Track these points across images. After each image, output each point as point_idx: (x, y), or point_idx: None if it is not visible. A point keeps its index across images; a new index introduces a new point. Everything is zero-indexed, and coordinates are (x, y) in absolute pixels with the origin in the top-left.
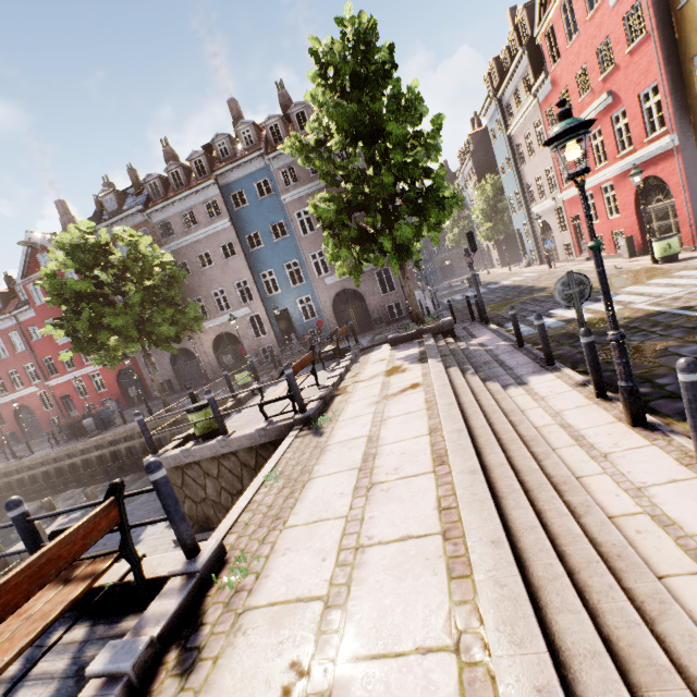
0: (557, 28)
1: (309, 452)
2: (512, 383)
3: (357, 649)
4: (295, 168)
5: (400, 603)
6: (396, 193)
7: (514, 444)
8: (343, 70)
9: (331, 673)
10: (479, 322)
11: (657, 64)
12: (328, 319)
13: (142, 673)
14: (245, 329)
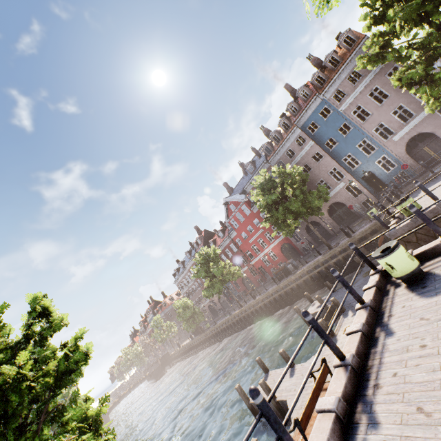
0: None
1: None
2: None
3: None
4: (340, 89)
5: None
6: None
7: None
8: None
9: None
10: None
11: None
12: (406, 163)
13: None
14: (345, 196)
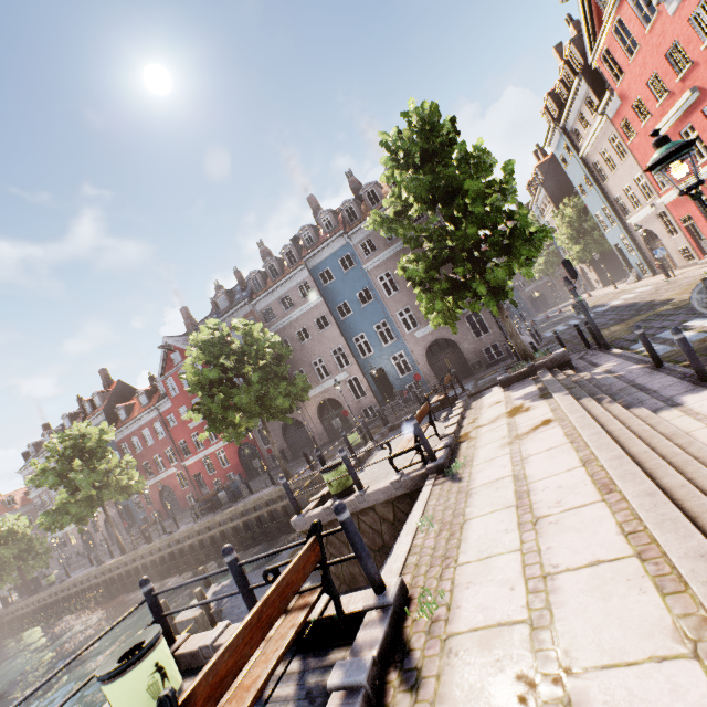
0: (612, 50)
1: (454, 497)
2: (662, 406)
3: (582, 661)
4: (372, 239)
5: (613, 620)
6: (480, 240)
7: (690, 466)
8: (413, 150)
9: (562, 682)
10: (597, 349)
11: None
12: (424, 371)
13: (373, 688)
14: (345, 393)
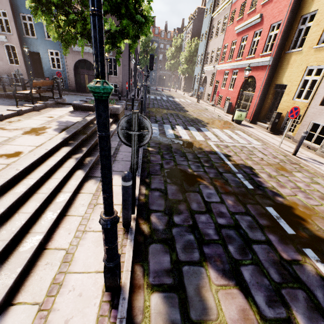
0: None
1: None
2: (98, 177)
3: None
4: None
5: None
6: None
7: None
8: None
9: None
10: None
11: (288, 8)
12: (69, 74)
13: None
14: (0, 52)
